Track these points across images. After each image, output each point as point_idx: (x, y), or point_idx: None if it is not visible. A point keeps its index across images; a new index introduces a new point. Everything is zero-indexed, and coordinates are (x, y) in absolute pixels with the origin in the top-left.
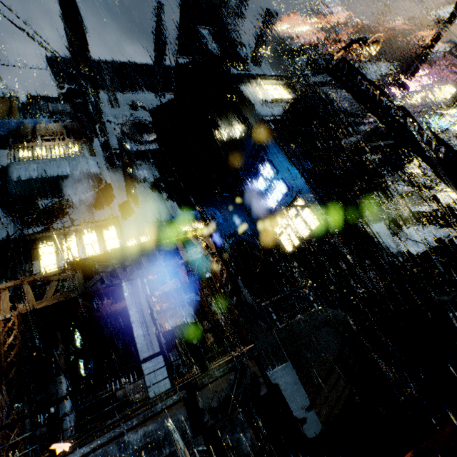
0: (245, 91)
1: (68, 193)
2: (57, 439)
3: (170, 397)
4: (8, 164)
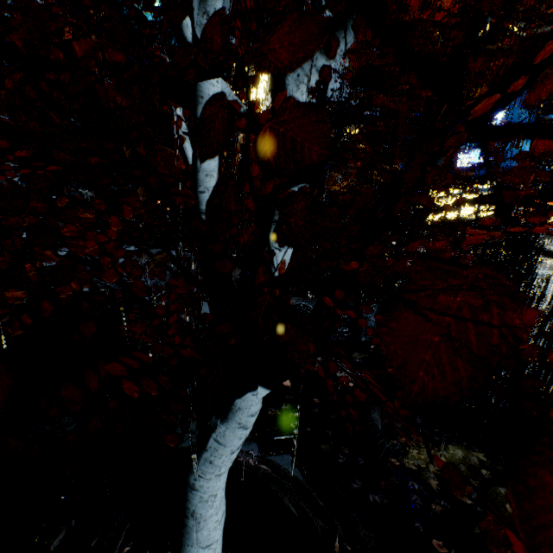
0: None
1: None
2: None
3: None
4: None
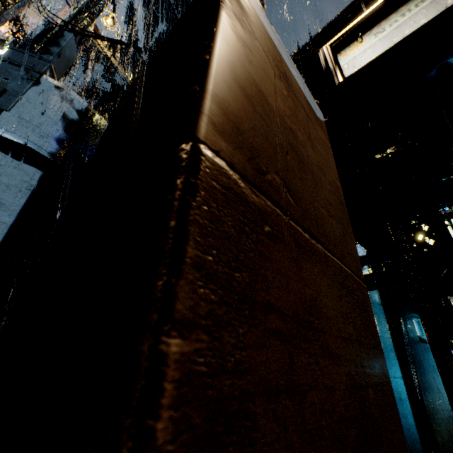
0: None
1: None
2: None
3: None
4: None
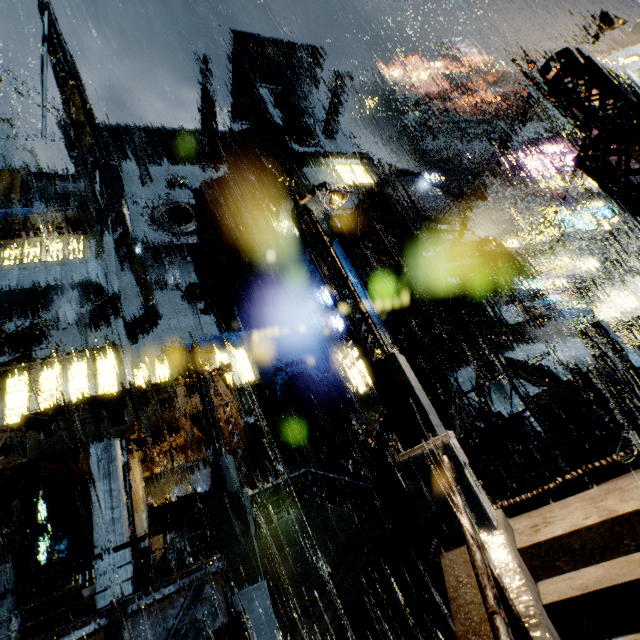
0: (308, 175)
1: (58, 308)
2: None
3: (86, 625)
4: None
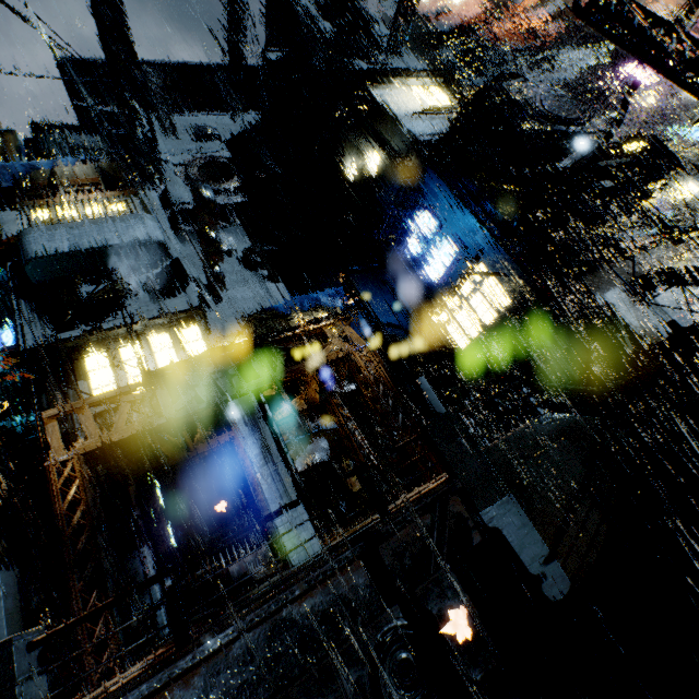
0: (382, 97)
1: (118, 275)
2: (183, 622)
3: (341, 554)
4: (21, 232)
